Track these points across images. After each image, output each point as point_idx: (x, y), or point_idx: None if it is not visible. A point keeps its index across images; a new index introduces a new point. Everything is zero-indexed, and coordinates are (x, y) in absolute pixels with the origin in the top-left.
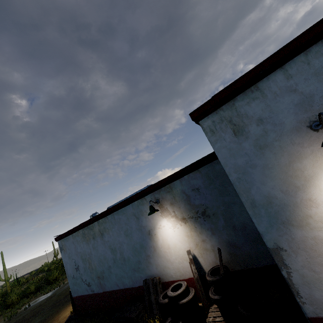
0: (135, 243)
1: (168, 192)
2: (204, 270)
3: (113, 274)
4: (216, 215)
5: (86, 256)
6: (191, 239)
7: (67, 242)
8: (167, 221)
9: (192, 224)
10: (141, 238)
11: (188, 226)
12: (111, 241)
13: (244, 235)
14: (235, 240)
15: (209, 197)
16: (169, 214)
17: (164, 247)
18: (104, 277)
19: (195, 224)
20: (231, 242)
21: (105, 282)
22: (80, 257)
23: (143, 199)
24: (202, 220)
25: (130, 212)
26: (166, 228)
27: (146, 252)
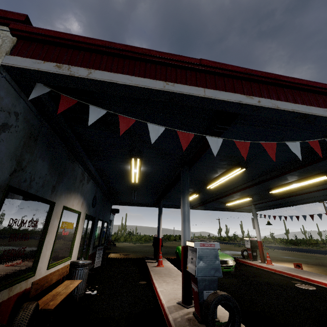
0: None
1: None
2: None
3: None
4: None
5: None
6: None
7: None
8: None
9: None
10: None
11: None
12: None
13: None
14: None
15: None
16: None
17: None
18: None
19: None
20: None
21: None
22: None
23: None
24: None
25: None
26: None
27: None
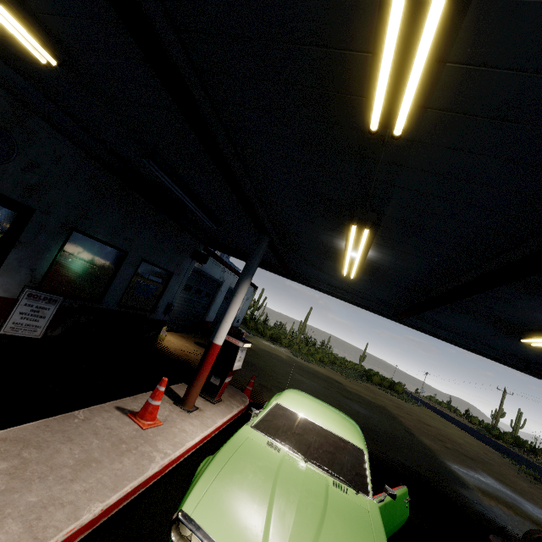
0: None
1: None
2: None
3: None
4: None
5: None
6: None
7: None
8: None
9: None
10: None
11: None
12: None
13: None
14: None
15: None
16: None
17: None
18: None
19: None
20: None
21: None
22: None
23: None
24: None
25: None
26: None
27: None
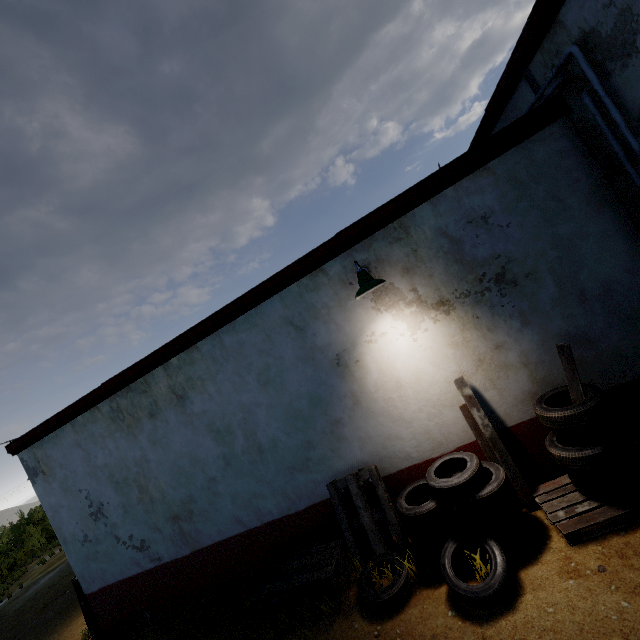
0: (294, 397)
1: (397, 241)
2: (499, 418)
3: (225, 496)
4: (534, 275)
5: (127, 472)
6: (463, 352)
7: (54, 448)
8: (395, 319)
9: (468, 312)
10: (312, 381)
11: (456, 319)
12: (215, 410)
13: (607, 311)
14: (585, 328)
15: (517, 232)
16: (399, 300)
17: (384, 387)
18: (195, 513)
19: (475, 311)
20: (574, 333)
21: (197, 526)
22: (107, 480)
23: (318, 274)
24: (495, 297)
25: (277, 316)
26: (390, 339)
27: (329, 414)
